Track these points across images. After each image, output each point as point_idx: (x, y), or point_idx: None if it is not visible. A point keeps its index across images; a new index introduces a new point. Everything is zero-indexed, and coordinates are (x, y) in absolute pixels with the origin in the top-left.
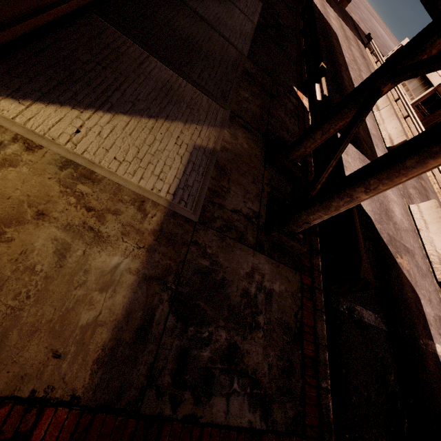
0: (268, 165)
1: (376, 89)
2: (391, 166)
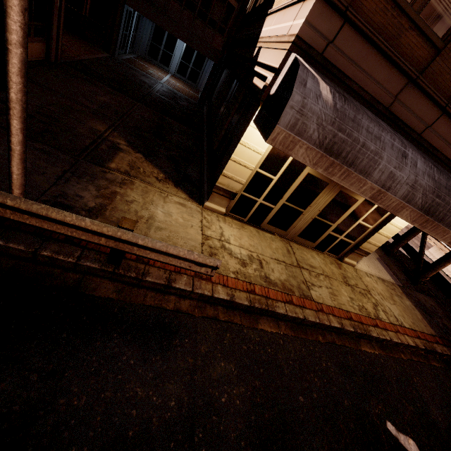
0: (388, 256)
1: None
2: None
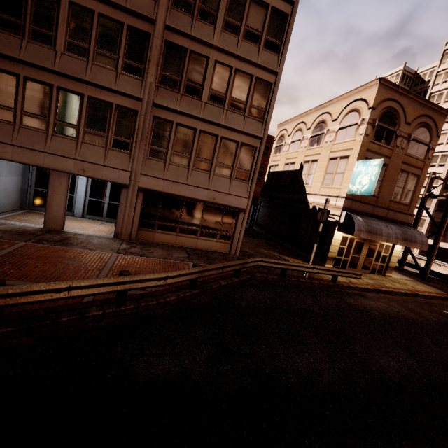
0: (402, 272)
1: (409, 249)
2: (431, 257)
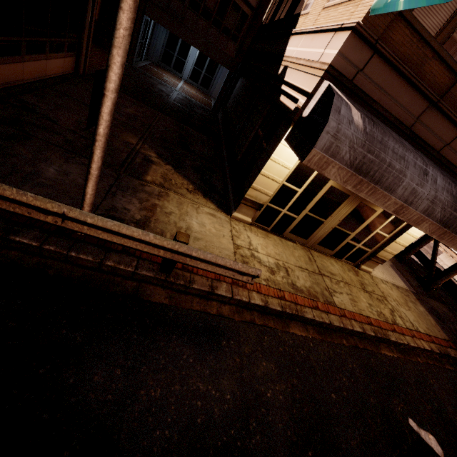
0: (400, 263)
1: None
2: None
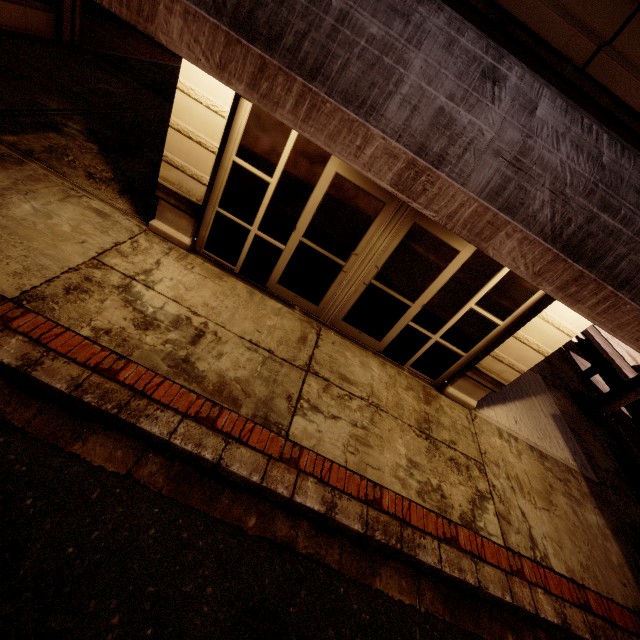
0: (588, 419)
1: None
2: None
